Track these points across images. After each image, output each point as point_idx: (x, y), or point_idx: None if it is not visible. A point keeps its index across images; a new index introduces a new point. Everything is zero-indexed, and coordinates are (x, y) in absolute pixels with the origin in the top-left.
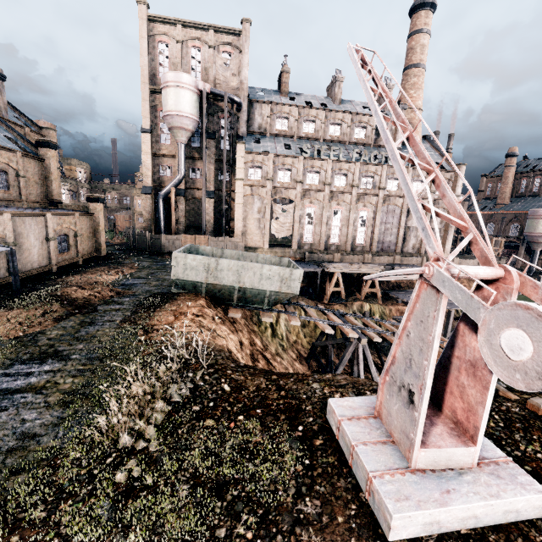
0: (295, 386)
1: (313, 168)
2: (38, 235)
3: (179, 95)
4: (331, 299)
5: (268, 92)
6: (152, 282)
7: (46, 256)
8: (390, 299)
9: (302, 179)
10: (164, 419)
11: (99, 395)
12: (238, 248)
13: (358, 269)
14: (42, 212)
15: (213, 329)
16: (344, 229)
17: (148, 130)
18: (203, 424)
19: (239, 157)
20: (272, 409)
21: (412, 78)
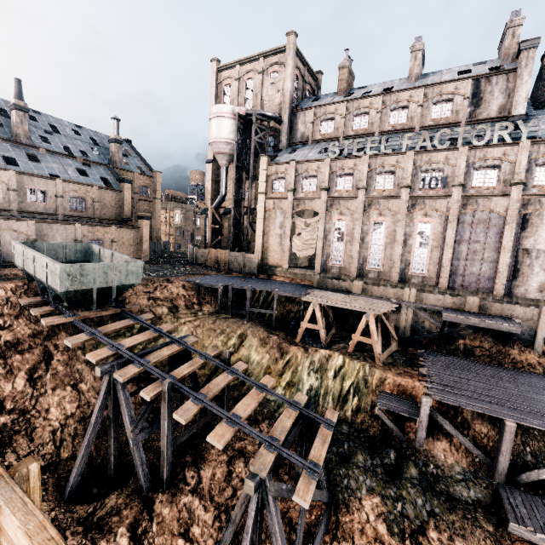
0: None
1: (344, 170)
2: (66, 237)
3: (216, 124)
4: (304, 338)
5: (325, 97)
6: None
7: None
8: (419, 366)
9: (330, 185)
10: None
11: None
12: (252, 265)
13: (347, 303)
14: (71, 222)
15: None
16: (389, 249)
17: (210, 161)
18: None
19: (261, 171)
20: None
21: None
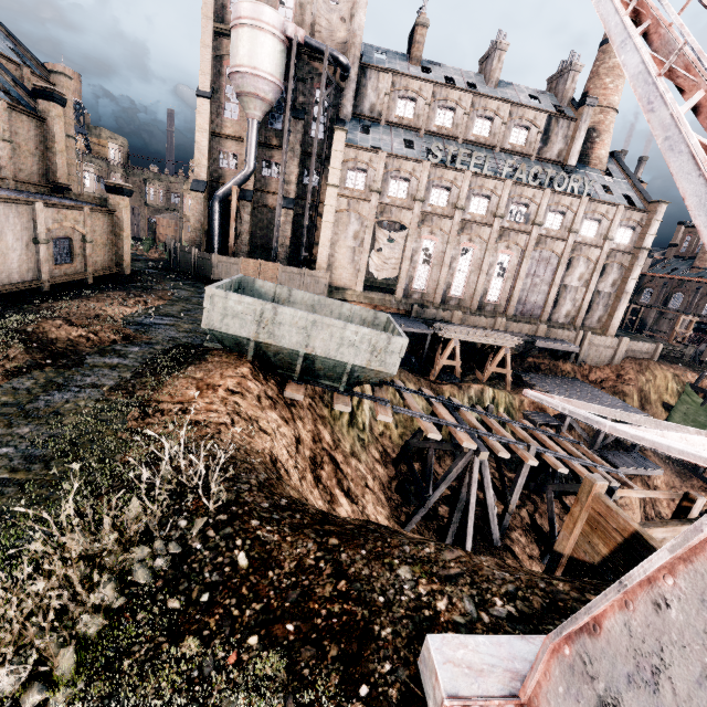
0: (366, 570)
1: (442, 182)
2: (20, 232)
3: (255, 41)
4: (440, 375)
5: (392, 56)
6: (184, 324)
7: (33, 266)
8: (523, 385)
9: (424, 196)
10: (105, 626)
11: (8, 545)
12: (319, 286)
13: (485, 339)
14: (28, 198)
15: (255, 417)
16: (473, 277)
17: (207, 94)
18: (177, 649)
19: (335, 152)
20: (316, 626)
21: (611, 57)
